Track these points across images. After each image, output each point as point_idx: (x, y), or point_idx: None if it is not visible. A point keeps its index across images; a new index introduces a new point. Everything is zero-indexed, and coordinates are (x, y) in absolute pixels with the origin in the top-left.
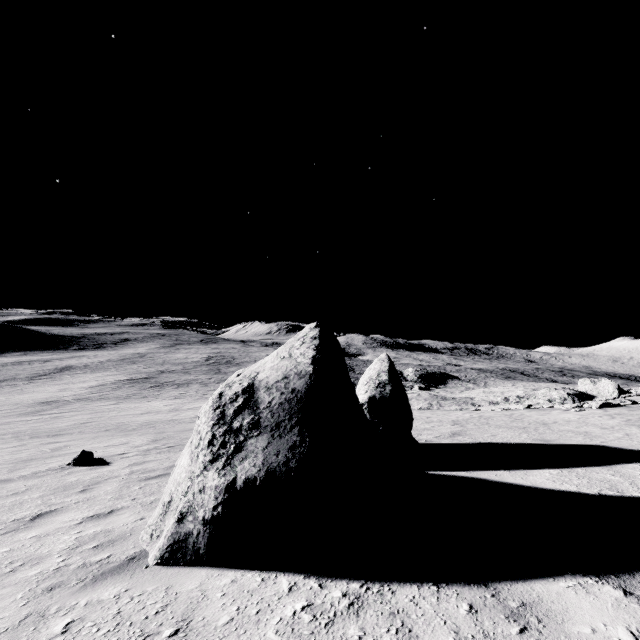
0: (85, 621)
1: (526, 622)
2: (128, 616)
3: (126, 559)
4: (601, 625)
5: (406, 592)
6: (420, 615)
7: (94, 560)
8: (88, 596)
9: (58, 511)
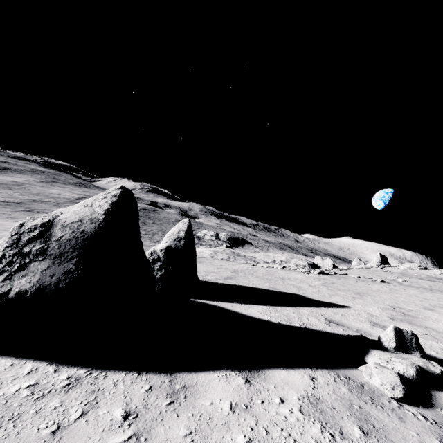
0: None
1: (177, 398)
2: None
3: None
4: (218, 400)
5: (115, 377)
6: (112, 393)
7: None
8: None
9: None
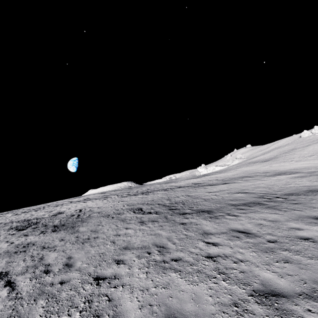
0: None
1: None
2: None
3: None
4: None
5: None
6: None
7: None
8: None
9: None
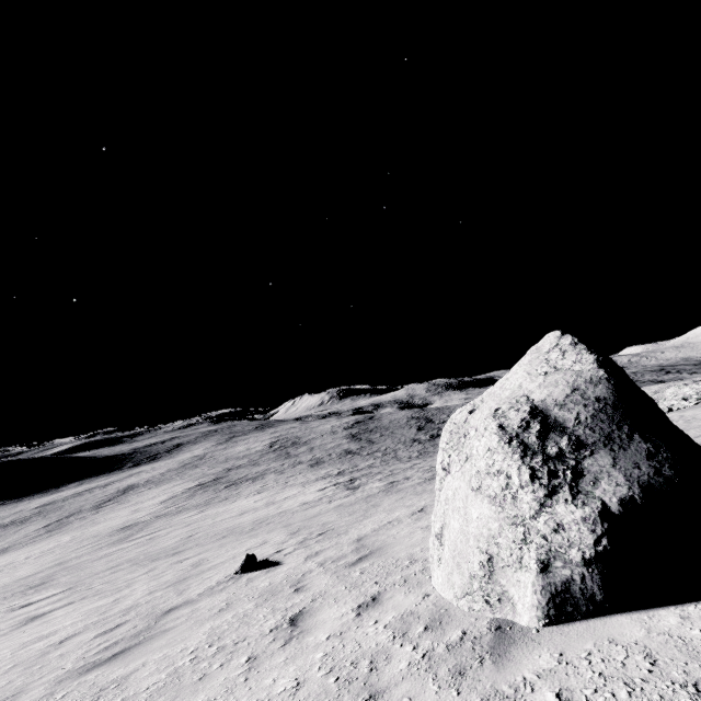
0: (575, 690)
1: None
2: (621, 674)
3: (492, 630)
4: None
5: None
6: None
7: (453, 639)
8: (523, 669)
9: (308, 612)
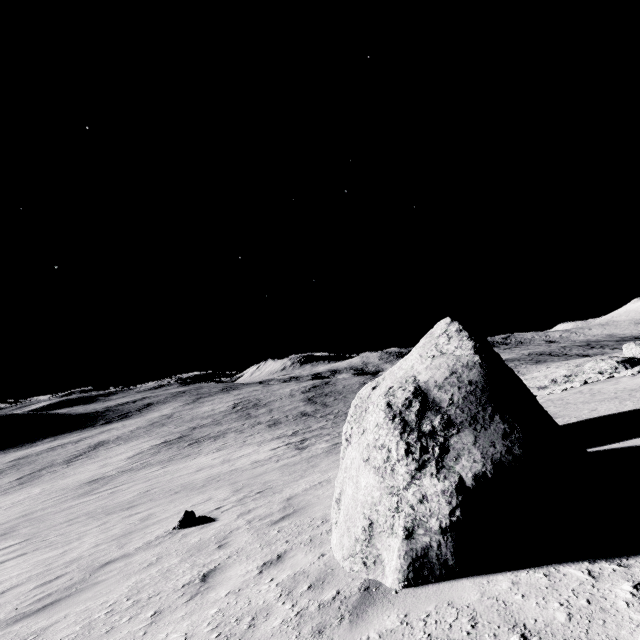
0: None
1: None
2: (445, 636)
3: (361, 590)
4: None
5: None
6: None
7: (327, 598)
8: (371, 629)
9: (220, 568)
